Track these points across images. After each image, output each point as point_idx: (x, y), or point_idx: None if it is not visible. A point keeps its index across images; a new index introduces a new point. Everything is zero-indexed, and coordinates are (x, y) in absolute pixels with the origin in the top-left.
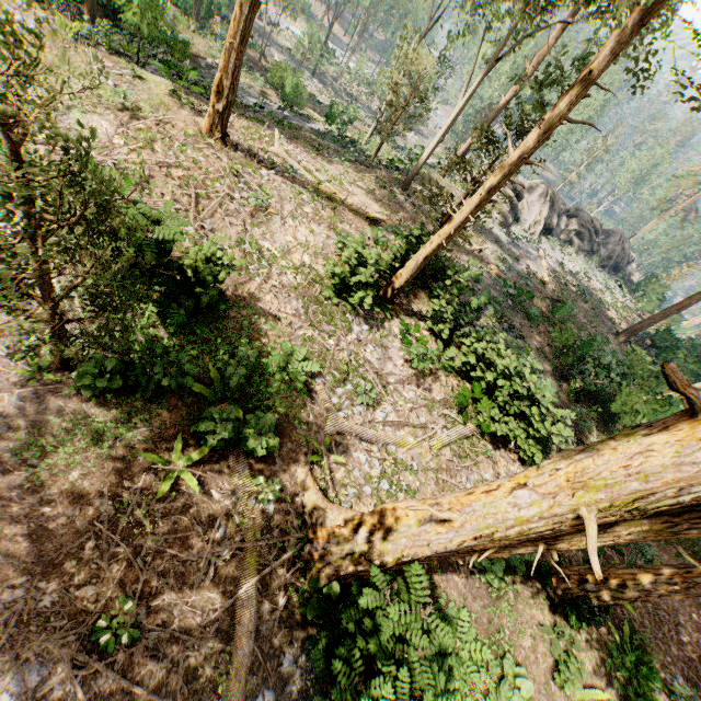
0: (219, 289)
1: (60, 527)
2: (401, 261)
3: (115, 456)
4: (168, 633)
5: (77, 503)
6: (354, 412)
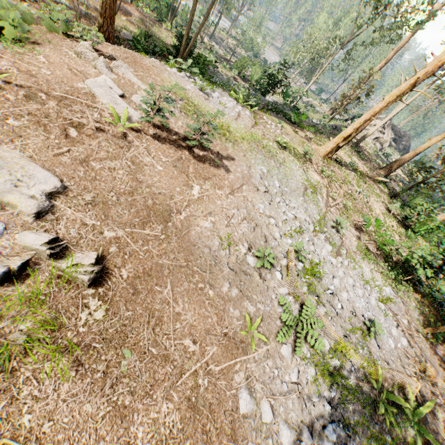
0: (397, 259)
1: None
2: (412, 208)
3: None
4: None
5: None
6: None
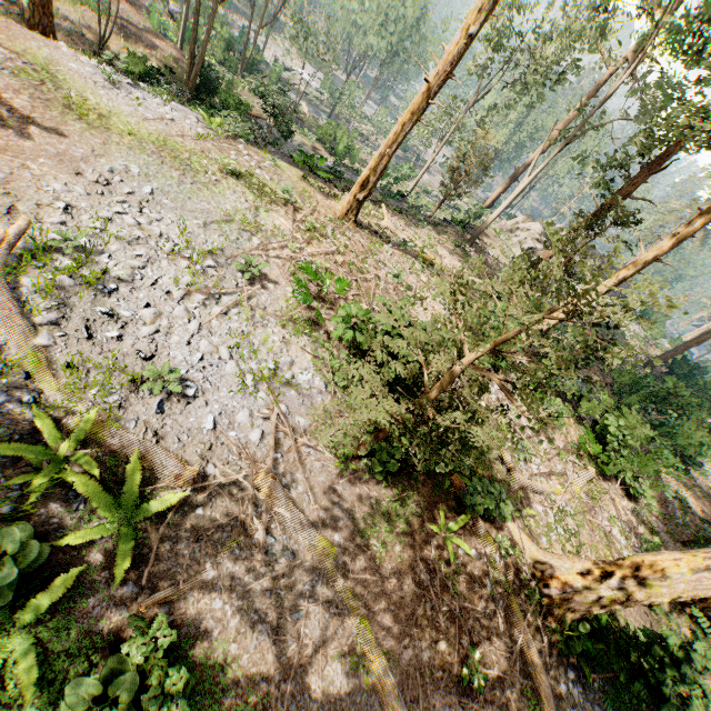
0: None
1: (407, 594)
2: None
3: (410, 529)
4: (496, 674)
5: (407, 573)
6: (519, 467)
